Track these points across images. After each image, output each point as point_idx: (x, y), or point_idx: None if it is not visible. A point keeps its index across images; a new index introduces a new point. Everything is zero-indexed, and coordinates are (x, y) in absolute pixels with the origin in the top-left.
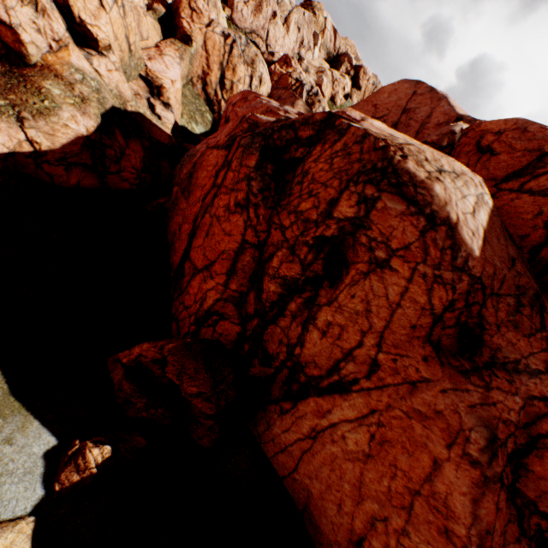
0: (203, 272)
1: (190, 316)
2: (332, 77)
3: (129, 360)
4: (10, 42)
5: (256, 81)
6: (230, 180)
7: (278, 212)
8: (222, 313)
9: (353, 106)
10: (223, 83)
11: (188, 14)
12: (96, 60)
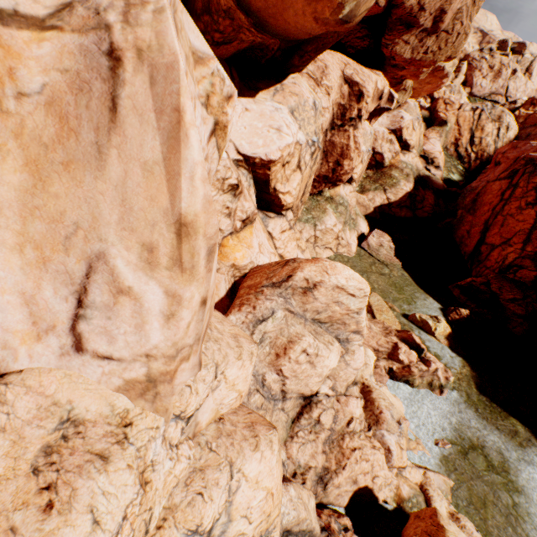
0: (500, 246)
1: (493, 270)
2: None
3: (465, 283)
4: (378, 160)
5: (502, 130)
6: (518, 193)
7: None
8: (519, 265)
9: None
10: (471, 141)
11: (442, 108)
12: (406, 155)
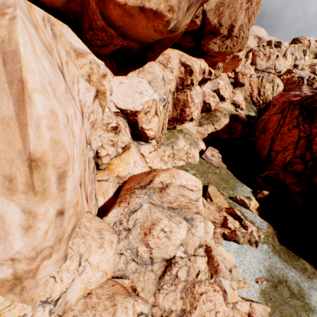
0: (281, 151)
1: (279, 166)
2: None
3: (264, 175)
4: (208, 107)
5: (275, 87)
6: (287, 120)
7: (312, 124)
8: (294, 162)
9: None
10: (259, 94)
11: (241, 77)
12: (223, 103)
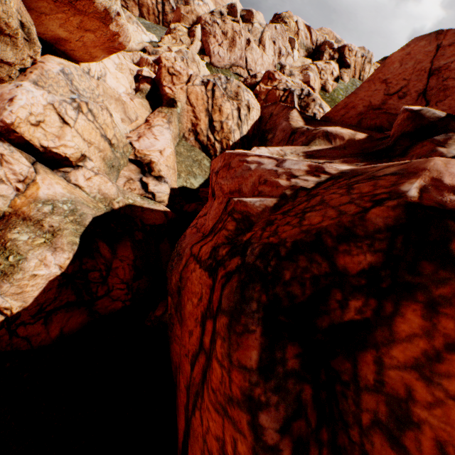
0: None
1: None
2: (317, 68)
3: None
4: None
5: (244, 110)
6: (217, 380)
7: None
8: None
9: (355, 91)
10: (212, 126)
11: (169, 80)
12: (72, 175)
